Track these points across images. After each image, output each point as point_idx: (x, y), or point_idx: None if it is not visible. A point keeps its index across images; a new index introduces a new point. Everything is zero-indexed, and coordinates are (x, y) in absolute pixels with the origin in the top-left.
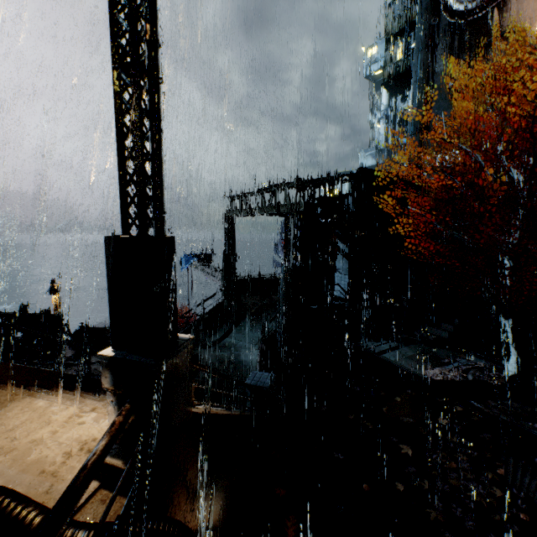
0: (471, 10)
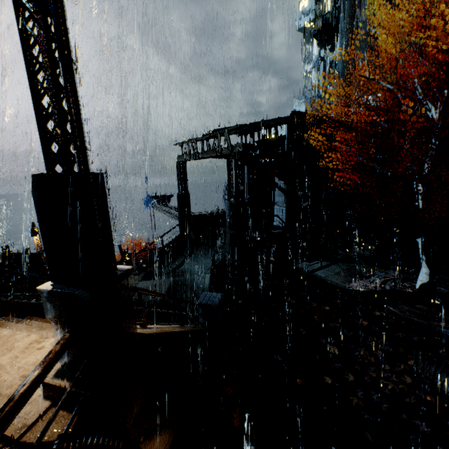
0: None
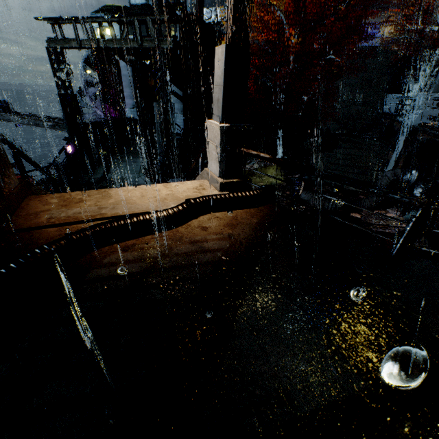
0: None
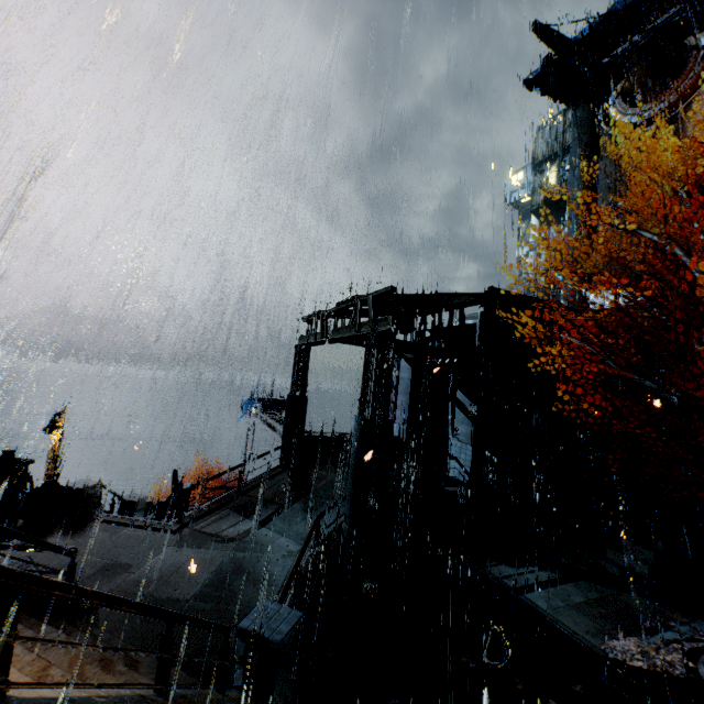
0: (641, 122)
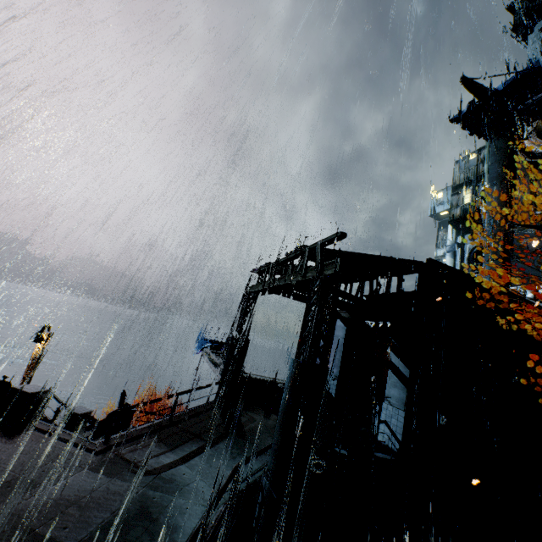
0: None
